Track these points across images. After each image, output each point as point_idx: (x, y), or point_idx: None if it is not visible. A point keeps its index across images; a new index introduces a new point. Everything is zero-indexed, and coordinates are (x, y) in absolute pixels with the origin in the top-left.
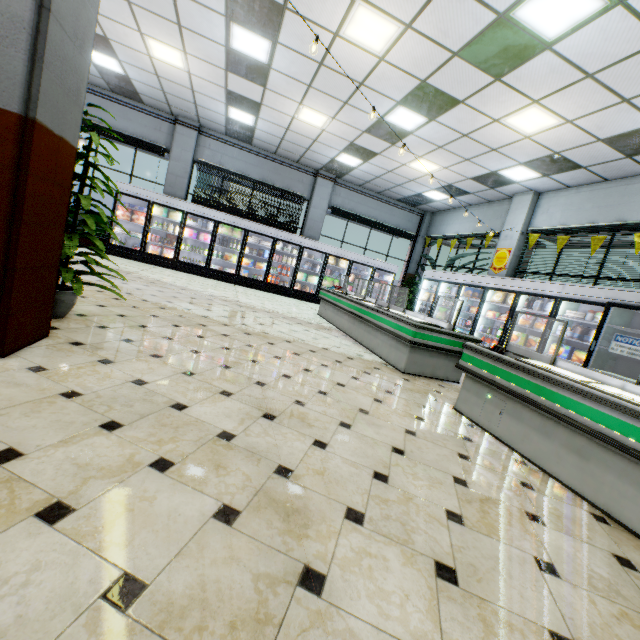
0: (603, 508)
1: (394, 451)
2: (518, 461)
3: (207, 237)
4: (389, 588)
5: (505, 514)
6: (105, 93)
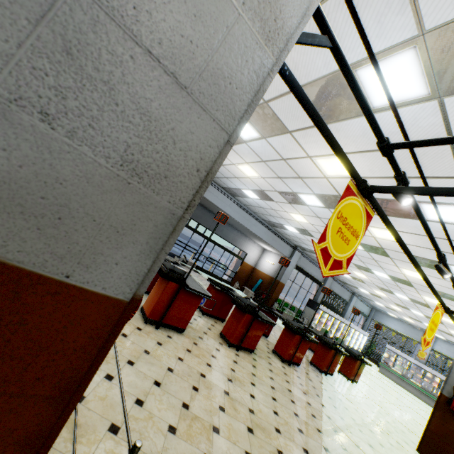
0: None
1: None
2: None
3: (329, 322)
4: None
5: None
6: (314, 262)
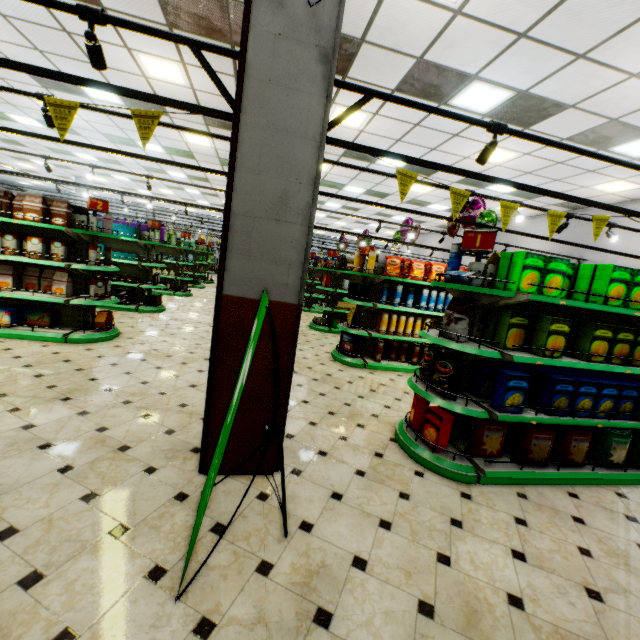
0: None
1: None
2: None
3: None
4: None
5: None
6: None
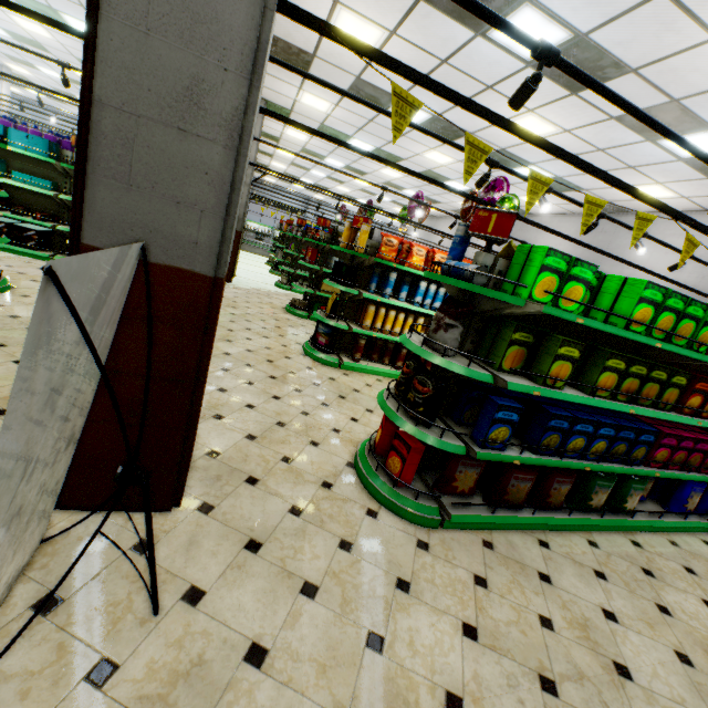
0: None
1: None
2: None
3: None
4: None
5: None
6: None
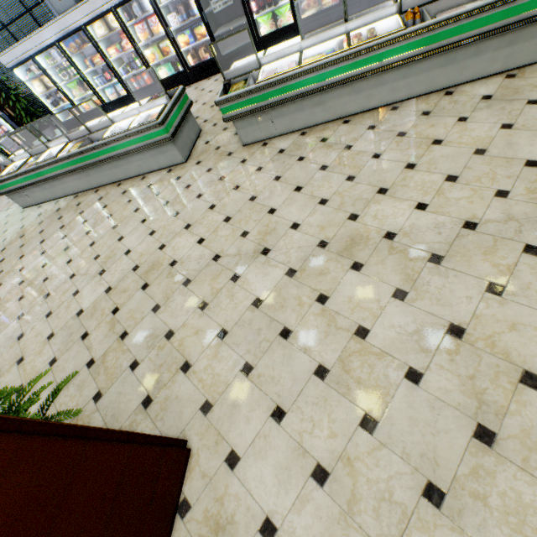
0: (341, 117)
1: (299, 191)
2: (303, 135)
3: None
4: (391, 212)
5: (347, 158)
6: None
